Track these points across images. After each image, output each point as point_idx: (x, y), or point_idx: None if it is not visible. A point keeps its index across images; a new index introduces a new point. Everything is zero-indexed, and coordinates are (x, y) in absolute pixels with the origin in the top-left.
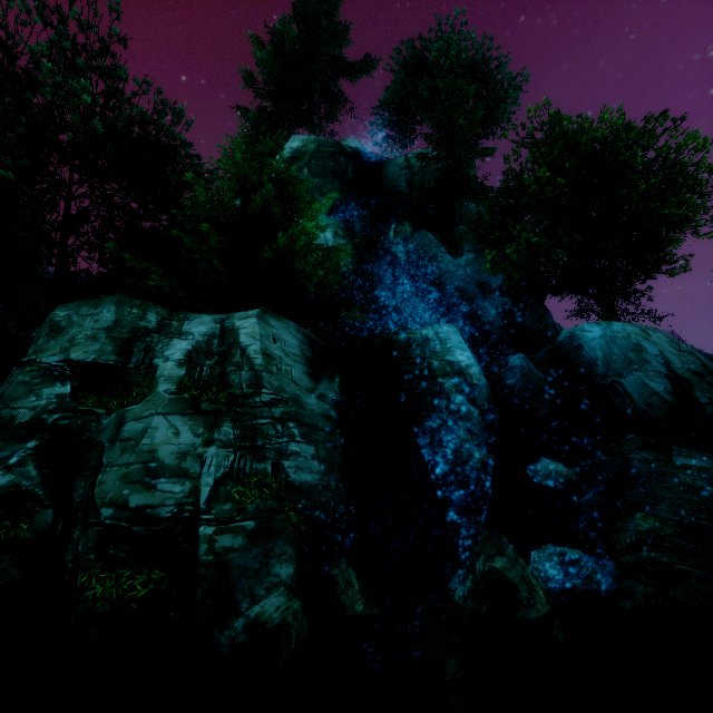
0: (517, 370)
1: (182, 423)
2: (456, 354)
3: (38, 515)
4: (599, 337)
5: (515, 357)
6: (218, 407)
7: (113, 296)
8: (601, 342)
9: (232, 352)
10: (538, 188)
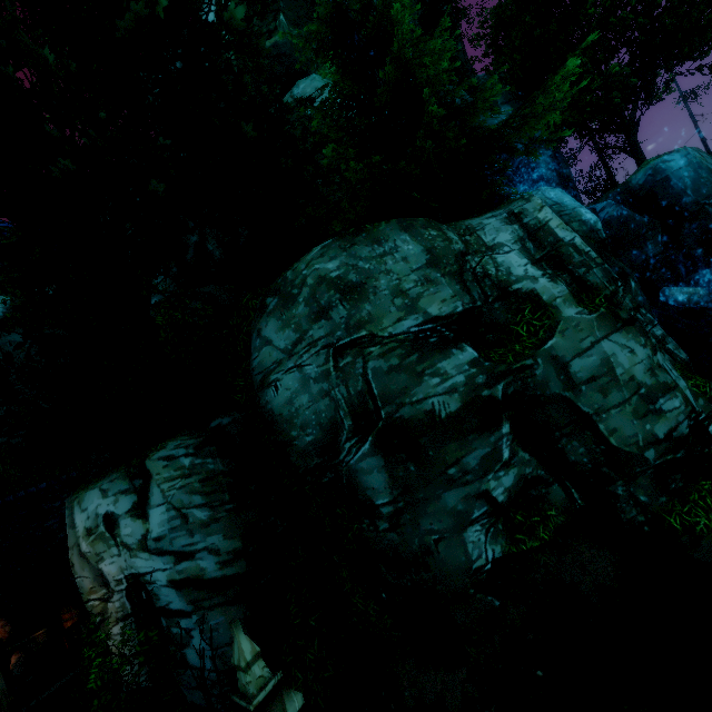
0: (612, 217)
1: (625, 340)
2: (584, 214)
3: (550, 496)
4: (683, 164)
5: (601, 206)
6: (627, 311)
7: (387, 222)
8: (686, 169)
9: (564, 252)
10: (595, 8)
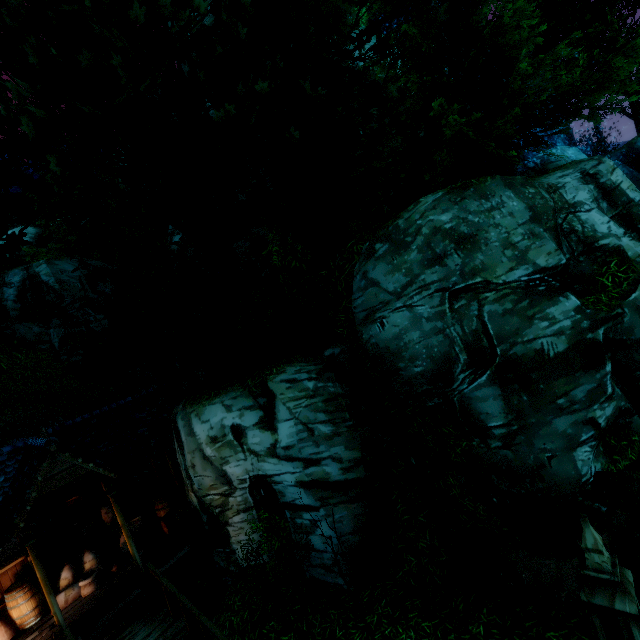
0: None
1: None
2: None
3: (633, 425)
4: None
5: None
6: None
7: (493, 178)
8: None
9: (635, 212)
10: None
